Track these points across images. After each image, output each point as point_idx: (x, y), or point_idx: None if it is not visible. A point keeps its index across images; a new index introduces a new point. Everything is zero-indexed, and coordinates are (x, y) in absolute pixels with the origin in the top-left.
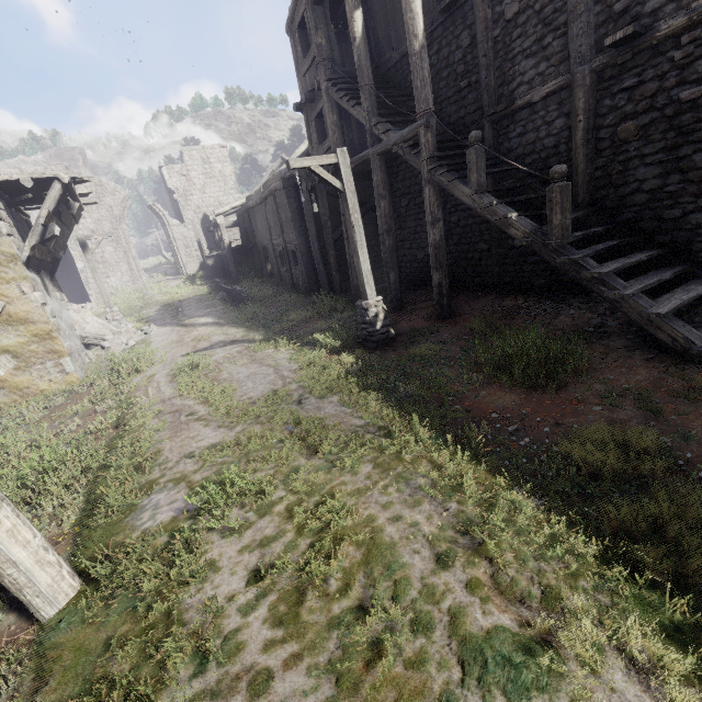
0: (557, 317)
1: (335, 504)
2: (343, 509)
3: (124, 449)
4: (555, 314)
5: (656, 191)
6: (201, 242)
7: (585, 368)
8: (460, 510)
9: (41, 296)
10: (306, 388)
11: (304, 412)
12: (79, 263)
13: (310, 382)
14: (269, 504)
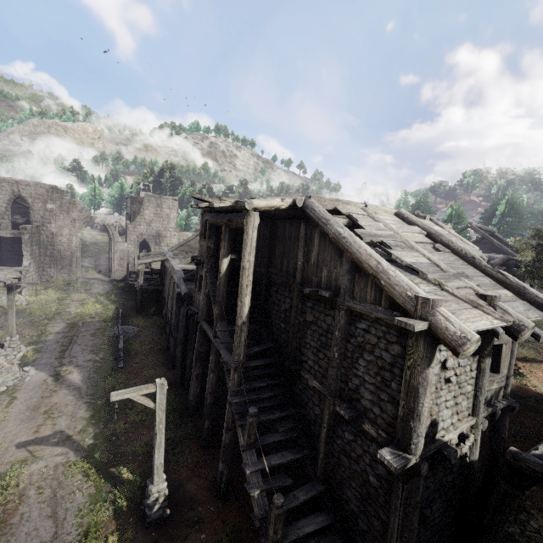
0: None
1: None
2: None
3: None
4: None
5: (355, 514)
6: (134, 258)
7: None
8: None
9: None
10: None
11: None
12: (25, 262)
13: None
14: None
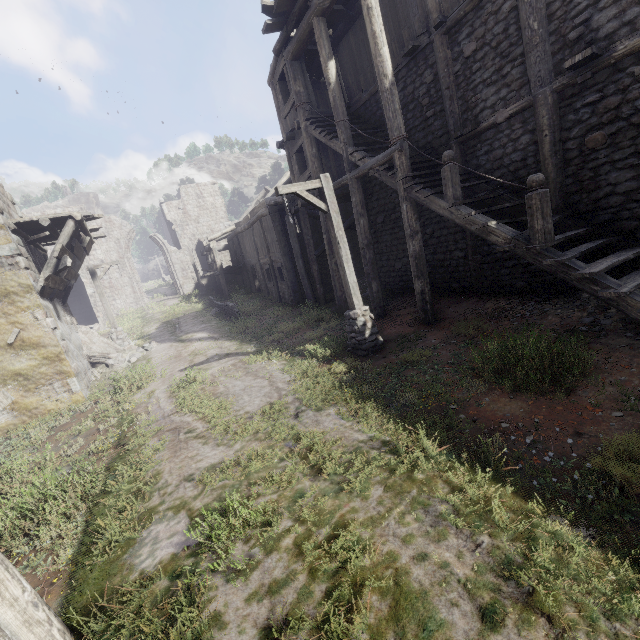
0: (545, 317)
1: (349, 538)
2: (359, 544)
3: (124, 472)
4: (542, 314)
5: (631, 192)
6: (196, 265)
7: (591, 369)
8: (495, 546)
9: (52, 322)
10: (302, 400)
11: (303, 427)
12: (89, 289)
13: (306, 393)
14: (275, 537)
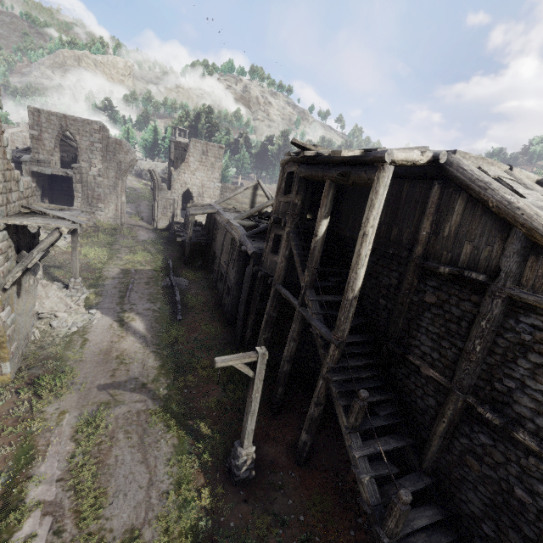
0: None
1: None
2: None
3: None
4: (374, 537)
5: (476, 517)
6: (177, 208)
7: None
8: None
9: (6, 314)
10: None
11: None
12: (76, 203)
13: (162, 538)
14: None
